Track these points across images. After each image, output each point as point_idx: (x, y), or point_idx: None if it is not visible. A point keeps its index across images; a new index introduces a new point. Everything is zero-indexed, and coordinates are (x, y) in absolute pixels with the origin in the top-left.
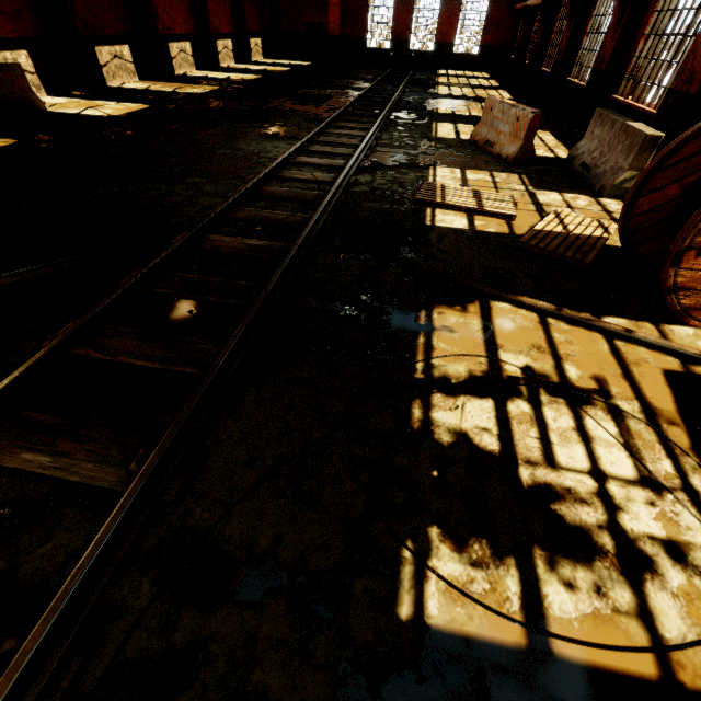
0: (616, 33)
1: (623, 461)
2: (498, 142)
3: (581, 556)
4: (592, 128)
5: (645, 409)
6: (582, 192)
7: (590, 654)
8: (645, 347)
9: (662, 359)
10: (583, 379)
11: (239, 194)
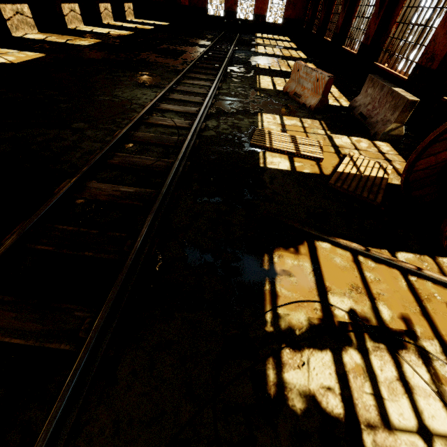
0: (377, 19)
1: (440, 413)
2: (304, 95)
3: None
4: (366, 88)
5: (444, 348)
6: (362, 135)
7: None
8: (431, 281)
9: (444, 293)
10: (394, 320)
11: (114, 141)
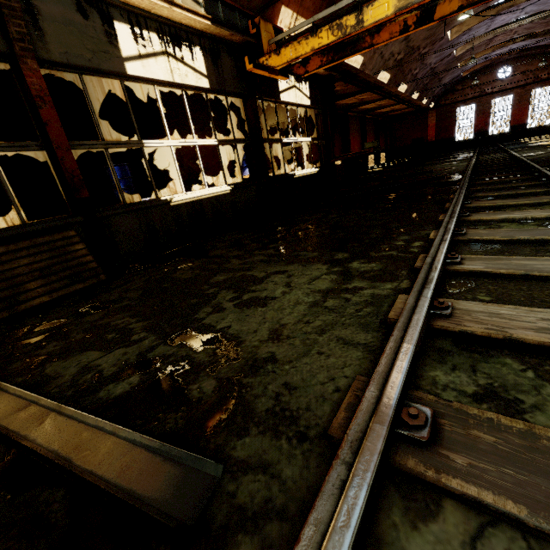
0: None
1: None
2: None
3: None
4: None
5: None
6: None
7: None
8: None
9: None
10: None
11: (473, 164)
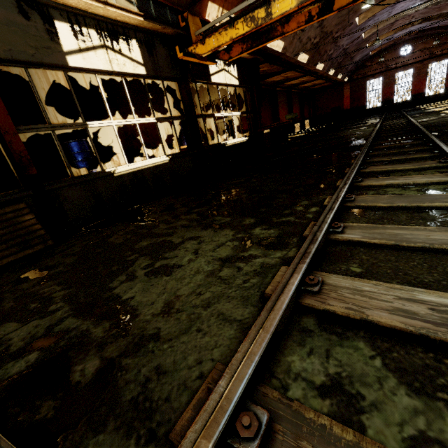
0: None
1: None
2: None
3: None
4: None
5: None
6: None
7: None
8: None
9: None
10: None
11: (376, 130)
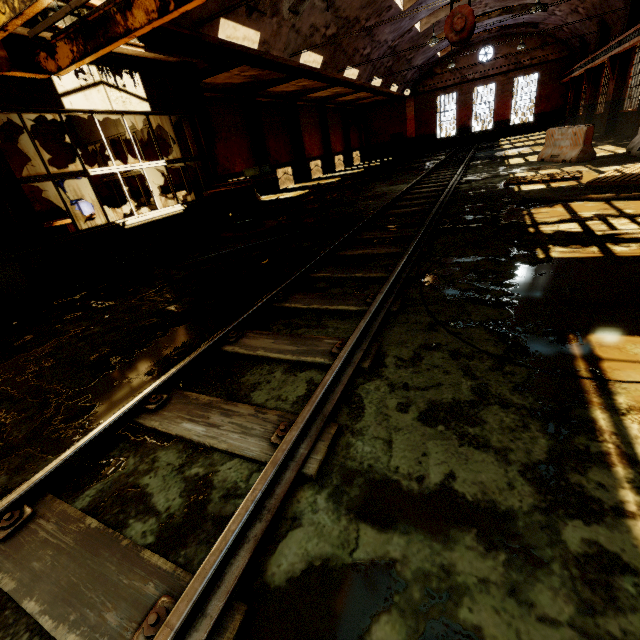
0: None
1: None
2: (562, 153)
3: (632, 242)
4: None
5: None
6: (639, 162)
7: (637, 254)
8: None
9: None
10: (636, 212)
11: (393, 198)
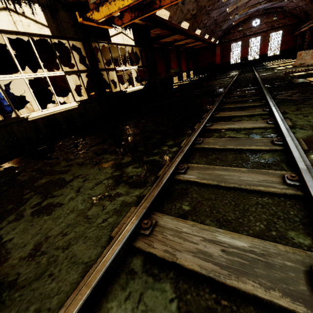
0: None
1: None
2: (306, 62)
3: None
4: None
5: None
6: None
7: None
8: None
9: None
10: None
11: (232, 81)
